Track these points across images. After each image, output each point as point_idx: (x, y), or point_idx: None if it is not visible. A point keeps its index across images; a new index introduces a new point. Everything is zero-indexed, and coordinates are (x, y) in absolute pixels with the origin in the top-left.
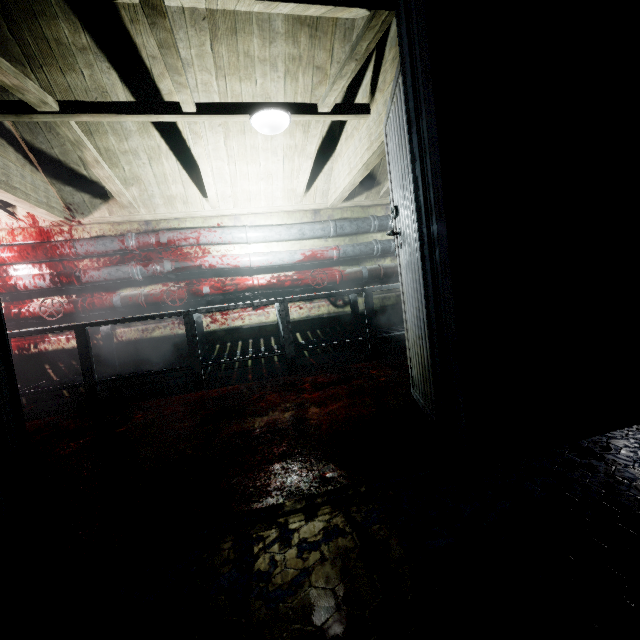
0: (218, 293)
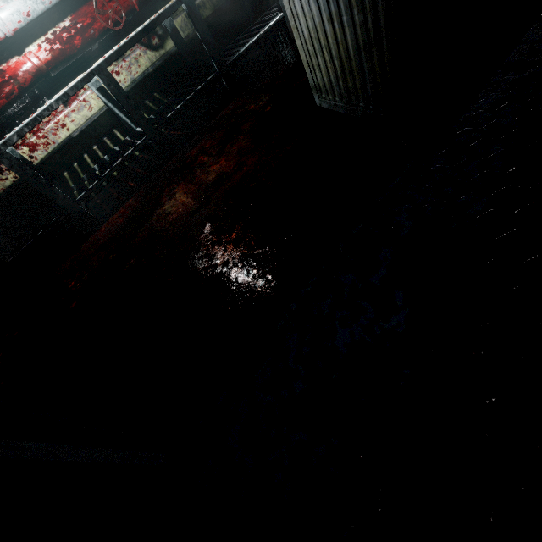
0: (2, 105)
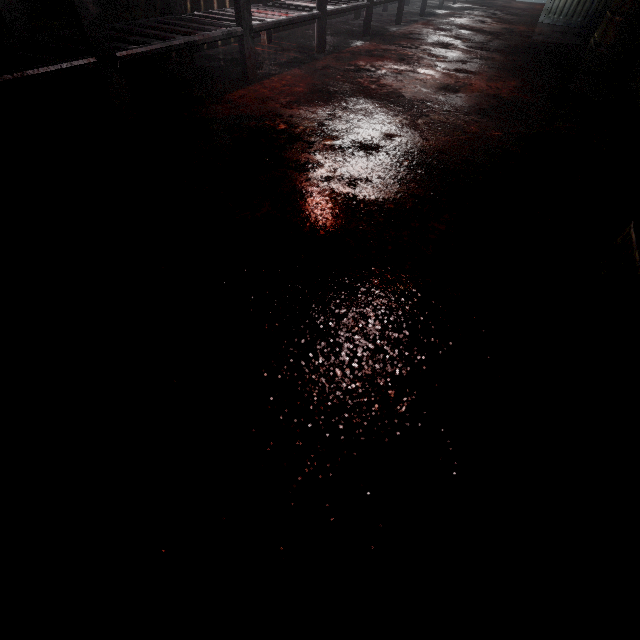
0: None
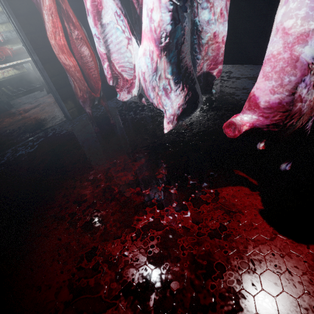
0: None
